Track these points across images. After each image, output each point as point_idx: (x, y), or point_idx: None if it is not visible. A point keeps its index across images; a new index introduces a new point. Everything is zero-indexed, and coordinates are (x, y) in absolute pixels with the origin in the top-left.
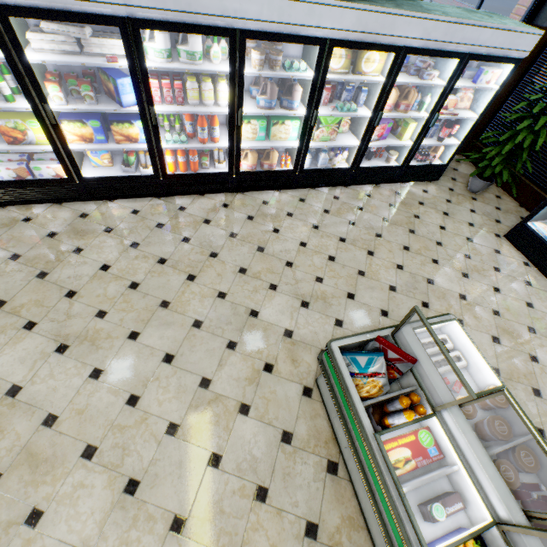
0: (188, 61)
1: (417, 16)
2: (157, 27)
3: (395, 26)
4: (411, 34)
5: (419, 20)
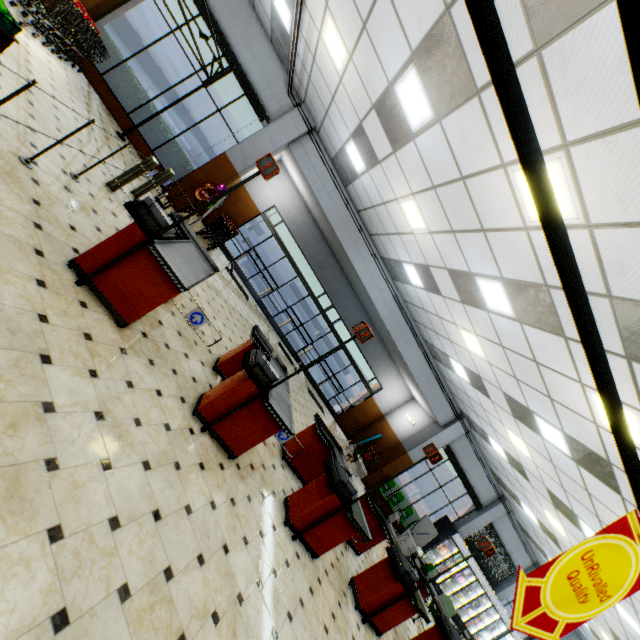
0: (489, 610)
1: (520, 637)
2: (495, 608)
3: (517, 635)
4: (518, 639)
5: (520, 638)
